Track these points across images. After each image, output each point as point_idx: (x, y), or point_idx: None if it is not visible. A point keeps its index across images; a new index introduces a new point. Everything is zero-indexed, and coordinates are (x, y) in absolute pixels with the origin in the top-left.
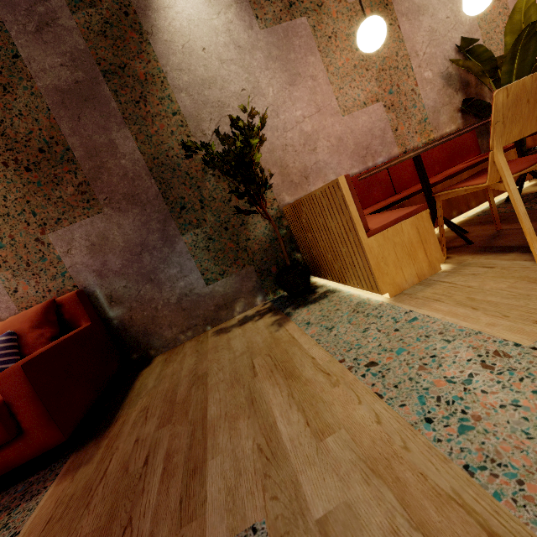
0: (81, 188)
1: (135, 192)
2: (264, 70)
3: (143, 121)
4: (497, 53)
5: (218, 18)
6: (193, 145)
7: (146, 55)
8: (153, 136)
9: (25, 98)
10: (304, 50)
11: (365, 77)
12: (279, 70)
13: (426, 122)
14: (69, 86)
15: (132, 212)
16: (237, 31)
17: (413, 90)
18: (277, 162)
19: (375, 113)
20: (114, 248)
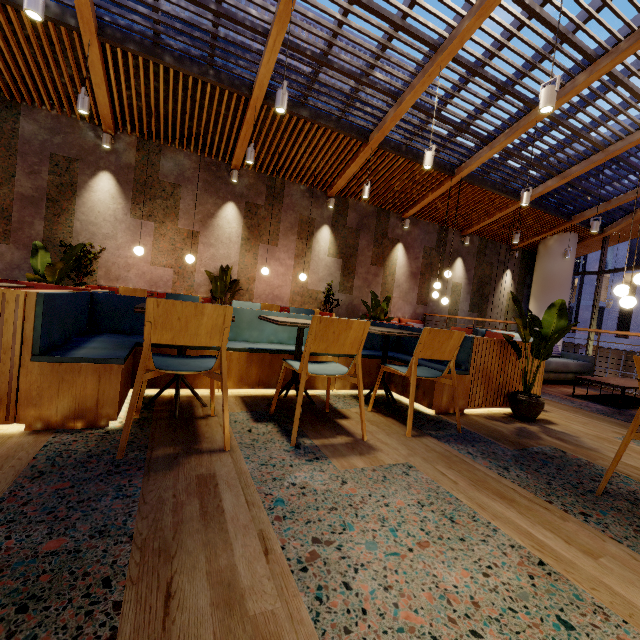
0: (6, 232)
1: (30, 245)
2: (123, 232)
3: (53, 223)
4: (243, 278)
5: (113, 205)
6: (64, 244)
7: (71, 202)
8: (54, 230)
9: (6, 191)
10: (146, 234)
11: (171, 256)
12: (130, 235)
13: (192, 287)
14: (29, 196)
15: (23, 252)
16: (119, 213)
17: (192, 272)
18: (107, 267)
19: (168, 272)
20: (4, 260)
